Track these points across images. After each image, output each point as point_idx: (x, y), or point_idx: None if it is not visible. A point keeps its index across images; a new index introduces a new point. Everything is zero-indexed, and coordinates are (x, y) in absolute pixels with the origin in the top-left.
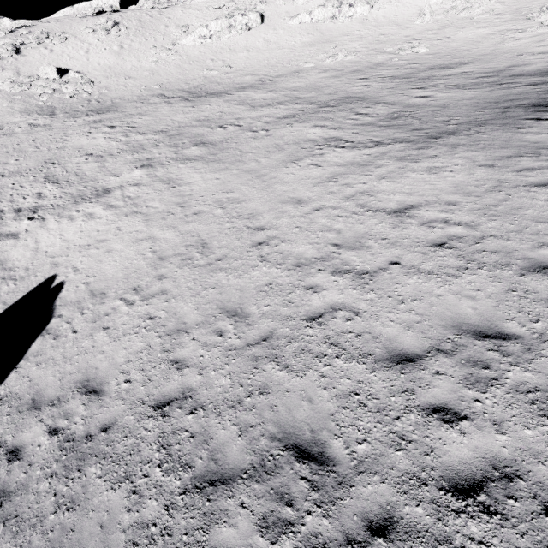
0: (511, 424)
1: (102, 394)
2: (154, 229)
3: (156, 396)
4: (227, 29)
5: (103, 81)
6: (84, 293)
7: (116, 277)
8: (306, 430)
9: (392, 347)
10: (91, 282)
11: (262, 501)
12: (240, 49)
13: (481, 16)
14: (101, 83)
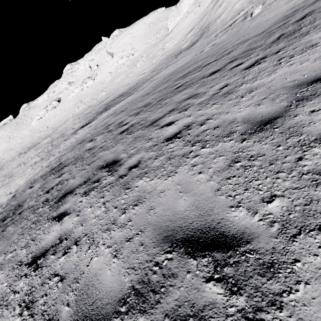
0: None
1: None
2: None
3: None
4: (46, 112)
5: (2, 156)
6: None
7: None
8: None
9: None
10: None
11: None
12: (52, 118)
13: (124, 69)
14: (1, 157)
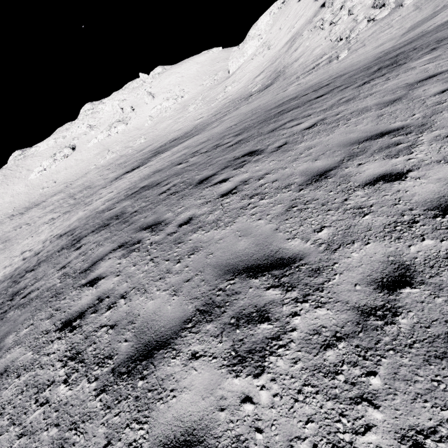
0: None
1: None
2: None
3: None
4: (53, 162)
5: None
6: None
7: None
8: None
9: None
10: None
11: None
12: (62, 170)
13: (171, 113)
14: None
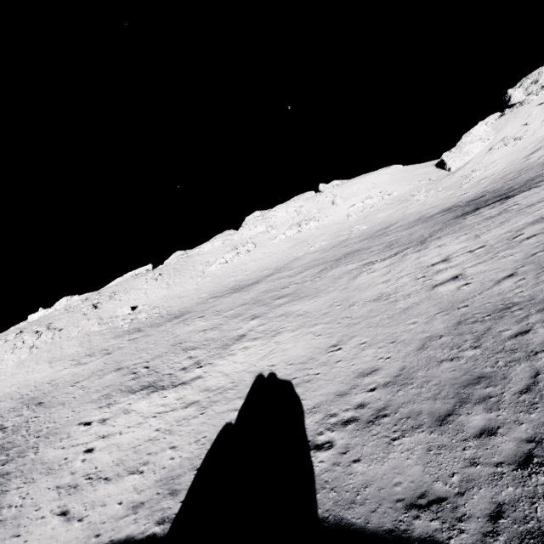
0: None
1: (379, 368)
2: (304, 330)
3: (412, 349)
4: (236, 255)
5: (164, 304)
6: (296, 366)
7: (309, 352)
8: (499, 306)
9: (499, 278)
10: (292, 362)
11: (509, 321)
12: (249, 262)
13: (383, 207)
14: (164, 305)
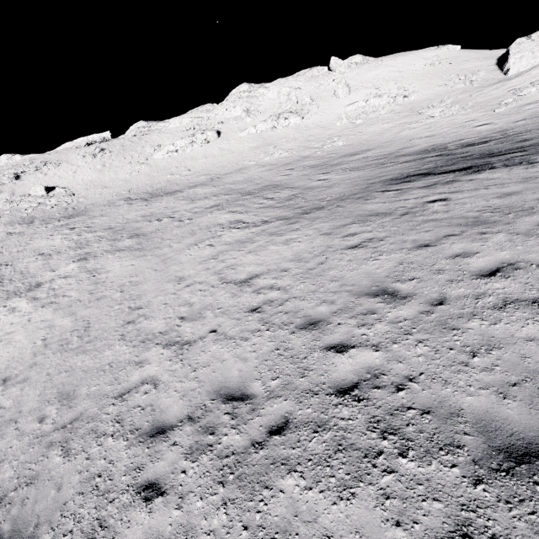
0: (192, 495)
1: None
2: (57, 317)
3: None
4: (190, 144)
5: (82, 192)
6: None
7: None
8: (33, 525)
9: (159, 419)
10: None
11: None
12: (199, 157)
13: (385, 115)
14: (81, 194)
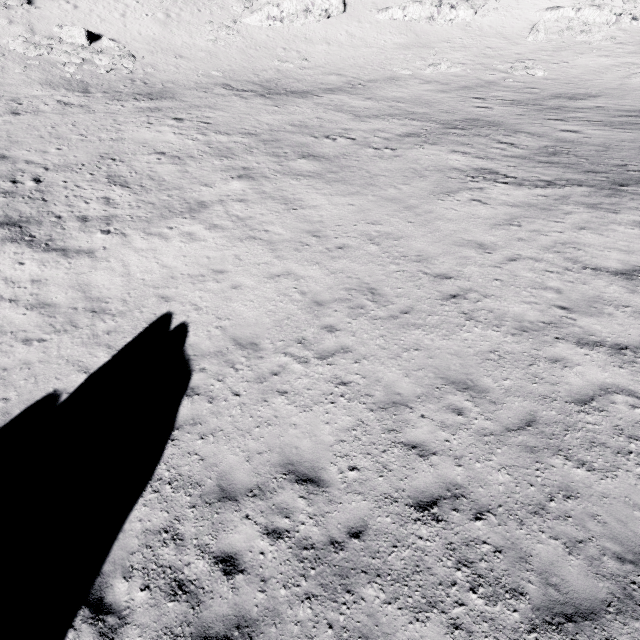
0: None
1: (323, 484)
2: (290, 262)
3: (408, 491)
4: (302, 13)
5: (147, 57)
6: (223, 341)
7: (263, 323)
8: None
9: None
10: (226, 326)
11: None
12: (318, 40)
13: (601, 43)
14: (145, 59)
